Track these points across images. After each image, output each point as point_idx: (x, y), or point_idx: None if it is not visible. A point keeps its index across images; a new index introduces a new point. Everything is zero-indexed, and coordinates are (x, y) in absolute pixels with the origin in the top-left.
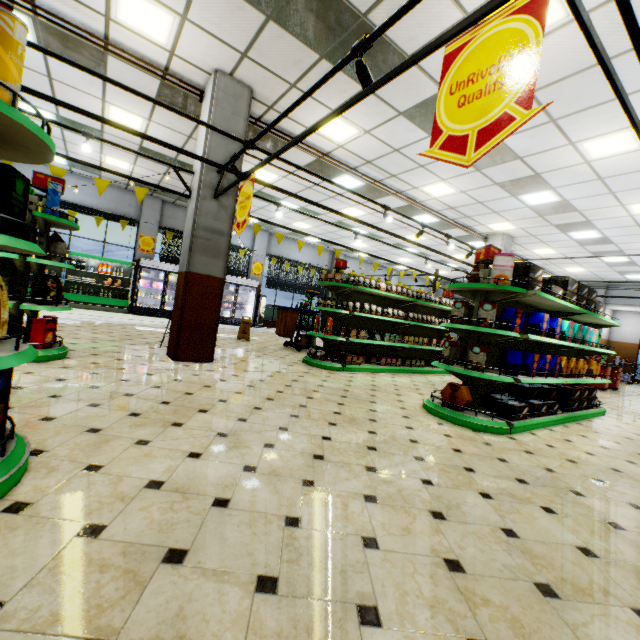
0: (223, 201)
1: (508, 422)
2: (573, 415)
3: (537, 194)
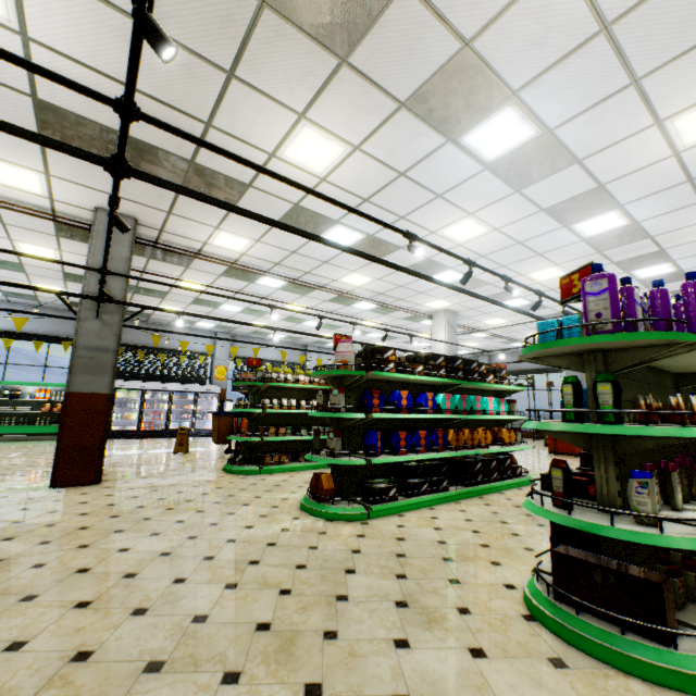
0: (107, 319)
1: (368, 506)
2: (474, 489)
3: (443, 274)
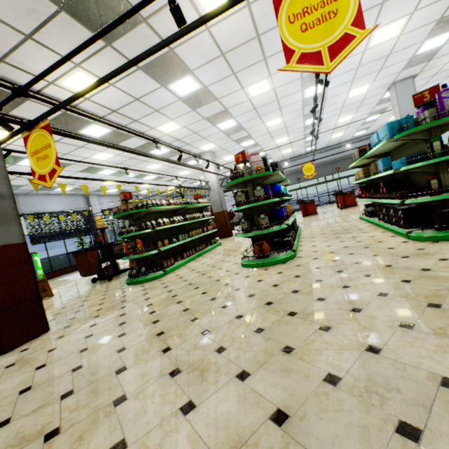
0: None
1: (291, 250)
2: (299, 234)
3: (226, 122)
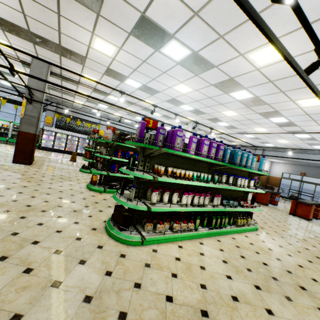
0: (35, 105)
1: (106, 189)
2: None
3: (184, 106)
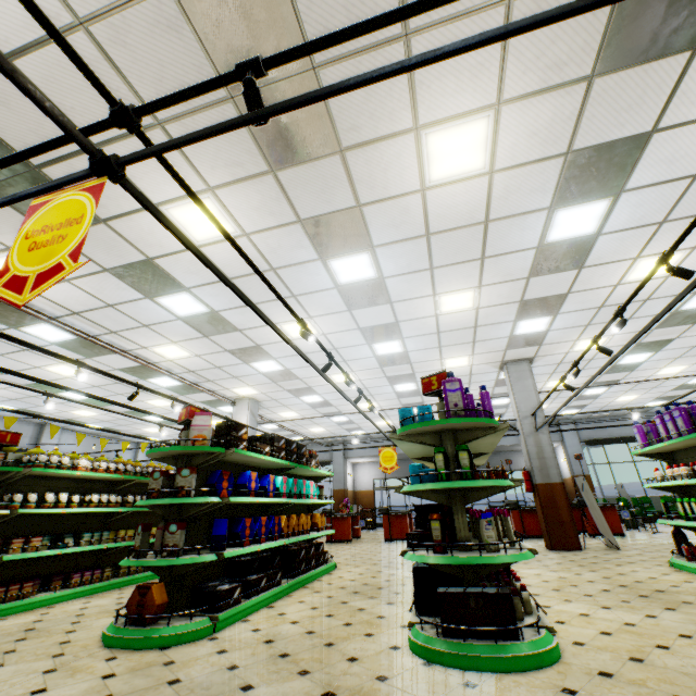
0: None
1: (214, 616)
2: (300, 579)
3: (265, 362)
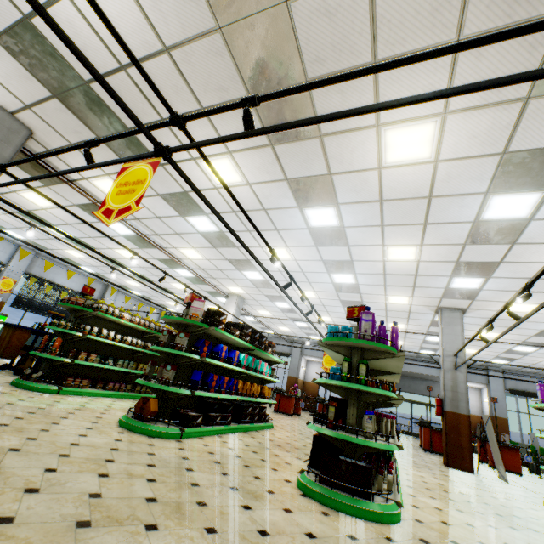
0: None
1: (182, 428)
2: (244, 426)
3: (252, 272)
